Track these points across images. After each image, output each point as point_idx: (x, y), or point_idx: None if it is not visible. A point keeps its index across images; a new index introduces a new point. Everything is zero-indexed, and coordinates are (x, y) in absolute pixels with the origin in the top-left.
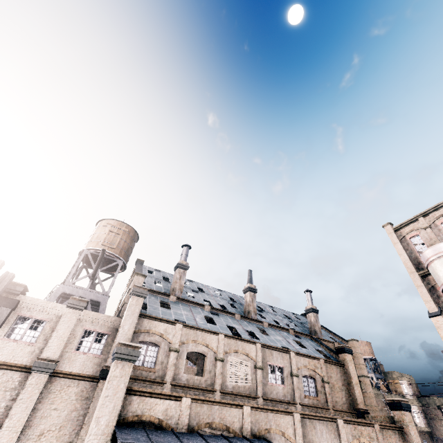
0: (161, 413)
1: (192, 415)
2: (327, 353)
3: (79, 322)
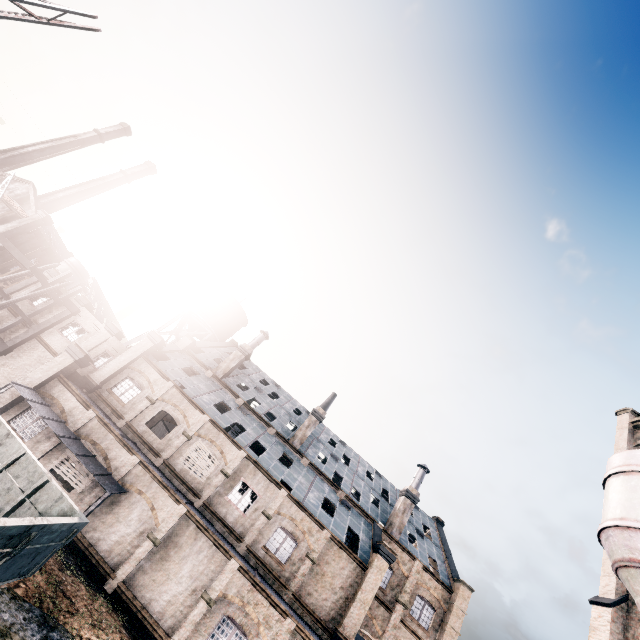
0: (69, 408)
1: (88, 426)
2: (367, 547)
3: (106, 343)
